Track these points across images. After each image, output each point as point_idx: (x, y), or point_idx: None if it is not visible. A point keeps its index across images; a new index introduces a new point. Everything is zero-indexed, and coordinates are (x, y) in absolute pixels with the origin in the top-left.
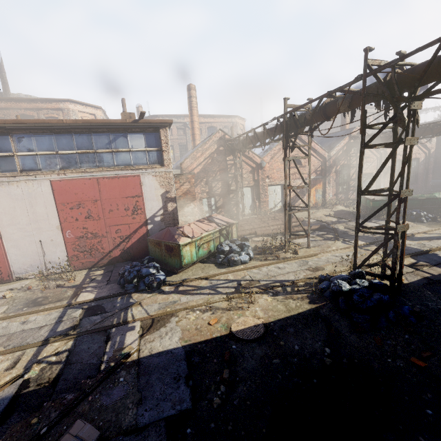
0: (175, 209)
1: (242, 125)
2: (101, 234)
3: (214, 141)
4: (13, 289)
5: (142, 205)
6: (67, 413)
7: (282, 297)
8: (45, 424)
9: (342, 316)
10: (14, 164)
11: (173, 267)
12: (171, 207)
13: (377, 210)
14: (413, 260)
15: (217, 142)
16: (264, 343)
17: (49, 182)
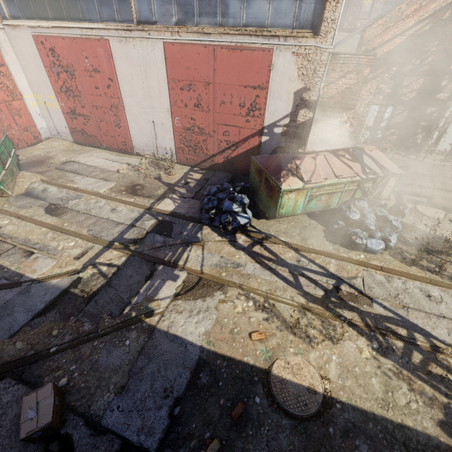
0: (308, 121)
1: None
2: (208, 132)
3: None
4: (129, 165)
5: (262, 104)
6: (74, 345)
7: (391, 365)
8: (58, 343)
9: None
10: (131, 10)
11: (266, 209)
12: (302, 117)
13: None
14: None
15: None
16: (302, 433)
17: (162, 45)
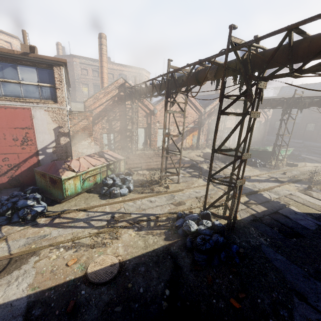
0: (68, 143)
1: (147, 77)
2: None
3: (116, 86)
4: None
5: (32, 137)
6: None
7: (144, 232)
8: None
9: (187, 253)
10: None
11: (56, 197)
12: (63, 141)
13: (224, 166)
14: (247, 199)
15: (118, 88)
16: (114, 286)
17: None
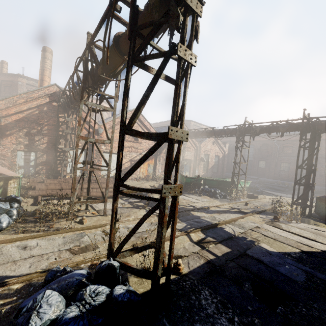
0: None
1: None
2: None
3: (46, 94)
4: None
5: None
6: None
7: None
8: None
9: None
10: None
11: None
12: None
13: (141, 158)
14: (203, 235)
15: (50, 96)
16: None
17: None
